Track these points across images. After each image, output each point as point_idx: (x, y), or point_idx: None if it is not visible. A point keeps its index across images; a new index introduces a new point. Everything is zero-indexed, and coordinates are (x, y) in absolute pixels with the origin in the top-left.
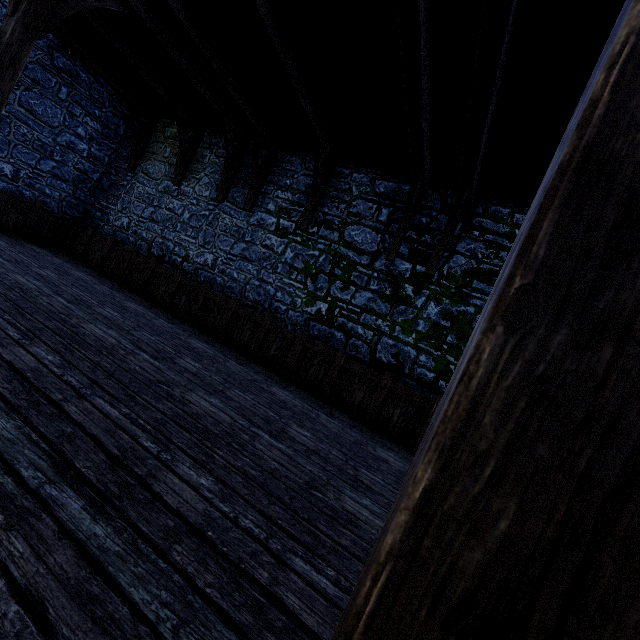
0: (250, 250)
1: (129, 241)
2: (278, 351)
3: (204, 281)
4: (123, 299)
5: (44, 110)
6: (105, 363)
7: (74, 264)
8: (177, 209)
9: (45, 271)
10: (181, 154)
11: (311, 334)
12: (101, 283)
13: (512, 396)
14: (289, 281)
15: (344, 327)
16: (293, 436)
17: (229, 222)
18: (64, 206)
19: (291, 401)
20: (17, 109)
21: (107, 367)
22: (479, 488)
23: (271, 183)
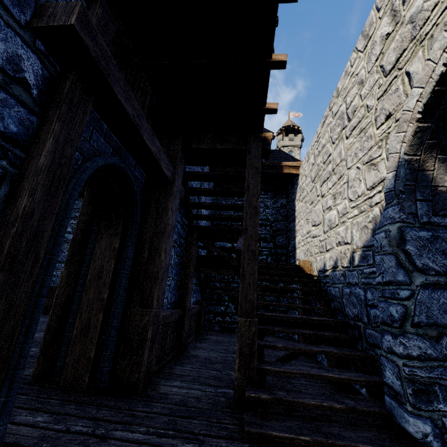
0: (61, 256)
1: None
2: None
3: None
4: None
5: None
6: None
7: None
8: None
9: None
10: None
11: None
12: None
13: (67, 275)
14: None
15: None
16: None
17: None
18: None
19: None
20: None
21: None
22: (64, 289)
23: None
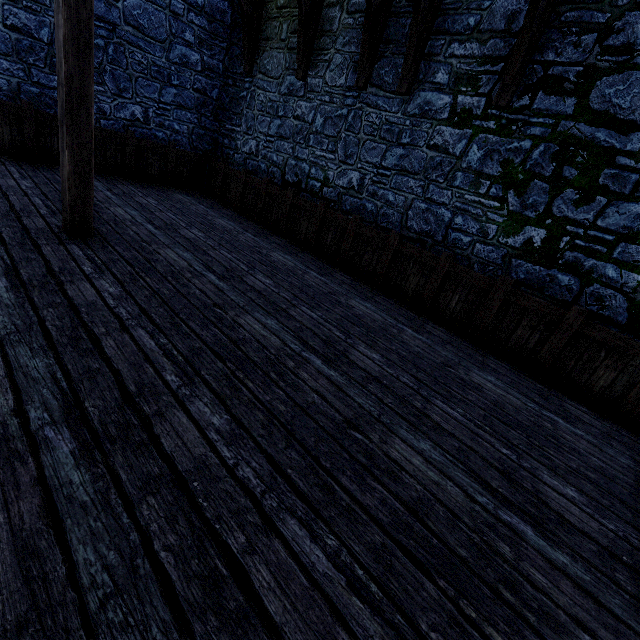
0: (410, 157)
1: (260, 169)
2: (461, 304)
3: (350, 210)
4: (269, 249)
5: (149, 20)
6: (278, 403)
7: (216, 208)
8: (306, 115)
9: (192, 231)
10: (302, 28)
11: (513, 278)
12: (244, 229)
13: None
14: (475, 198)
15: (577, 267)
16: (558, 509)
17: (376, 119)
18: (194, 140)
19: (506, 398)
20: (125, 30)
21: (282, 413)
22: None
23: (440, 33)
